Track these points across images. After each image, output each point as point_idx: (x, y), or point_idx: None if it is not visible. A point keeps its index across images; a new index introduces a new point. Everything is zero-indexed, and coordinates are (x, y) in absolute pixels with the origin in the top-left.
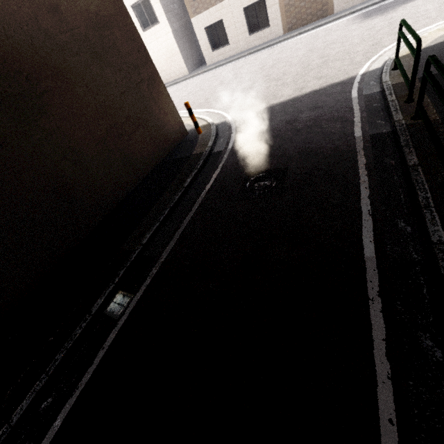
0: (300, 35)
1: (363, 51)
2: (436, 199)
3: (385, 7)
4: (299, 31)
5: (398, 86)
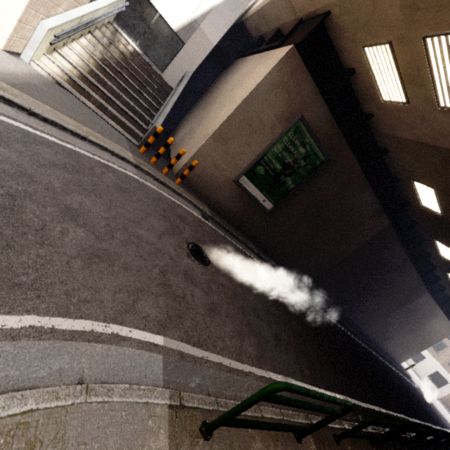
0: (446, 410)
1: None
2: None
3: None
4: (447, 409)
5: None
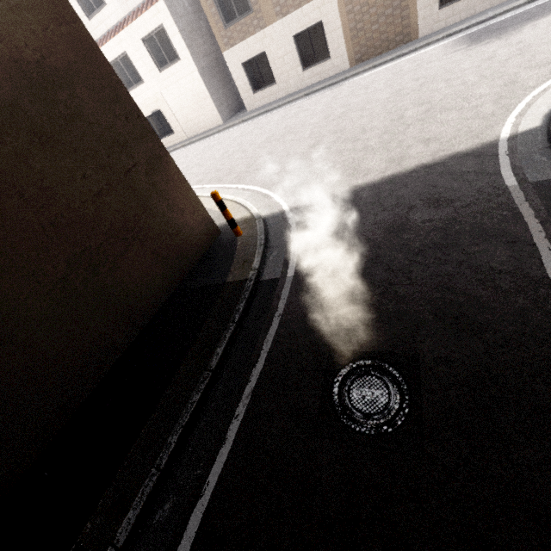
0: (375, 69)
1: (492, 95)
2: None
3: (500, 27)
4: (372, 63)
5: None
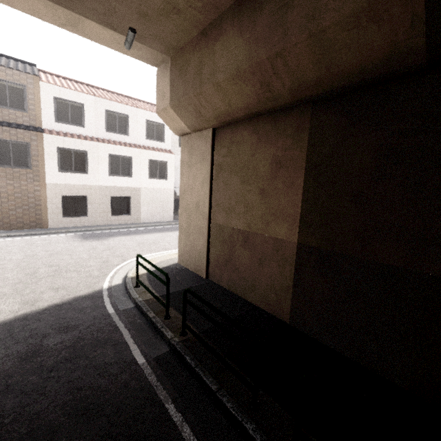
0: (10, 238)
1: (97, 266)
2: (260, 426)
3: (98, 235)
4: (7, 233)
5: (149, 302)
